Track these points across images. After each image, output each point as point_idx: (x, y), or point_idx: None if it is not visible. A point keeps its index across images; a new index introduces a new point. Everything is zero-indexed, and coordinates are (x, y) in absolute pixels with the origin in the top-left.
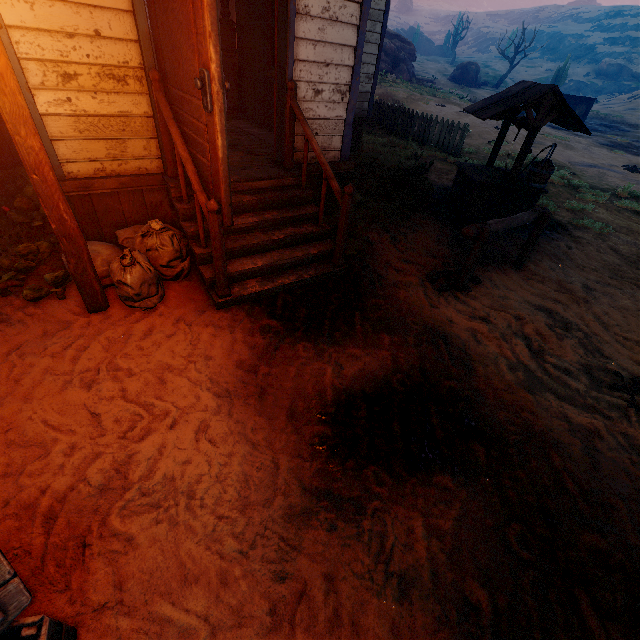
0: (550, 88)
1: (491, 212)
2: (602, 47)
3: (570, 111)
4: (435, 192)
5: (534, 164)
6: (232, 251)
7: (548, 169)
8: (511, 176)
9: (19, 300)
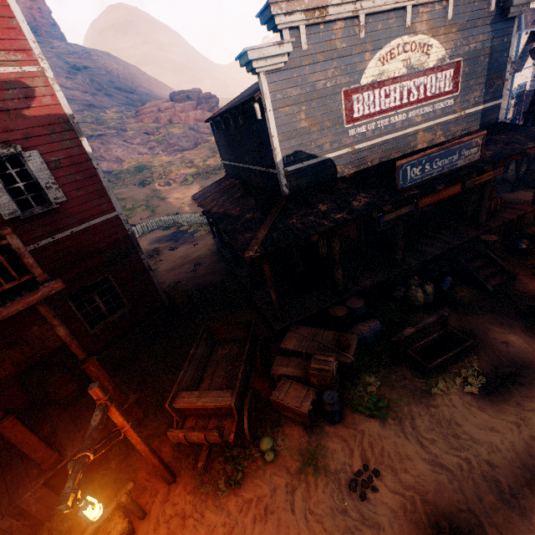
0: None
1: None
2: None
3: None
4: None
5: None
6: None
7: None
8: None
9: None
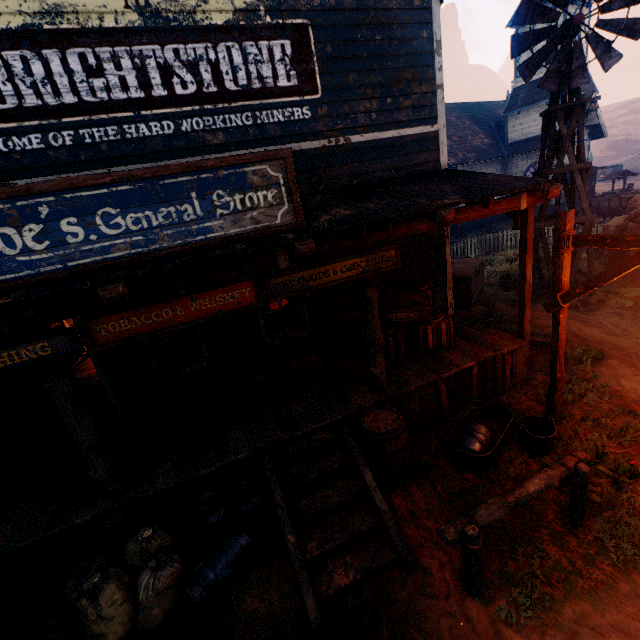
0: (625, 170)
1: None
2: None
3: (632, 173)
4: None
5: (628, 185)
6: None
7: (632, 184)
8: (623, 189)
9: None
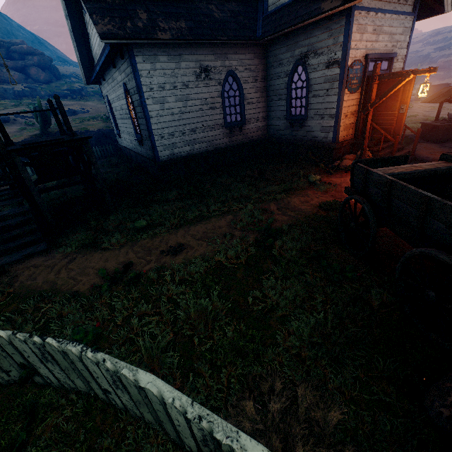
0: None
1: (447, 136)
2: (434, 53)
3: None
4: (410, 137)
5: None
6: (385, 154)
7: None
8: None
9: (336, 174)
